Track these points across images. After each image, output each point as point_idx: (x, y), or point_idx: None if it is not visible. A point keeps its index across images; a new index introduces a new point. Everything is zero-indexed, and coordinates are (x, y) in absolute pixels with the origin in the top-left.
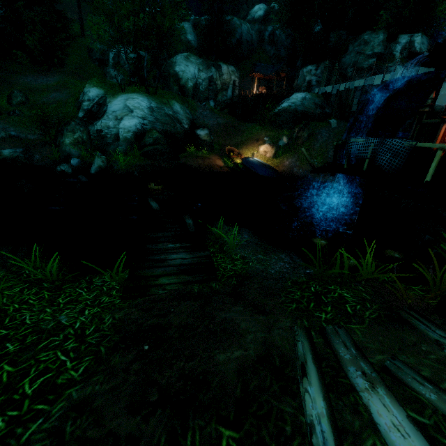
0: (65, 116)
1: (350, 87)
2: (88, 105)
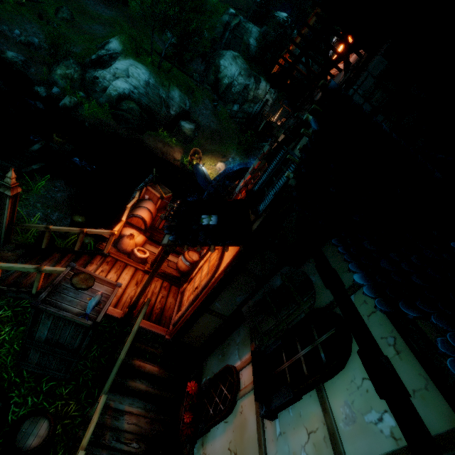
0: (72, 52)
1: None
2: (103, 53)
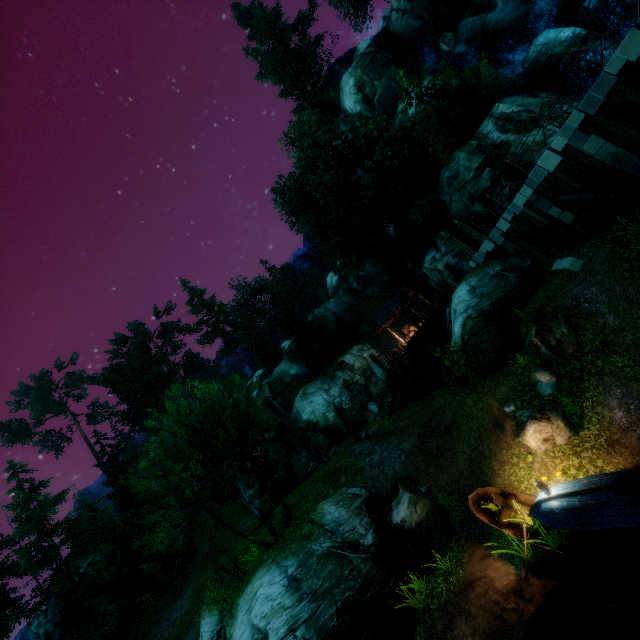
0: None
1: (515, 213)
2: None
